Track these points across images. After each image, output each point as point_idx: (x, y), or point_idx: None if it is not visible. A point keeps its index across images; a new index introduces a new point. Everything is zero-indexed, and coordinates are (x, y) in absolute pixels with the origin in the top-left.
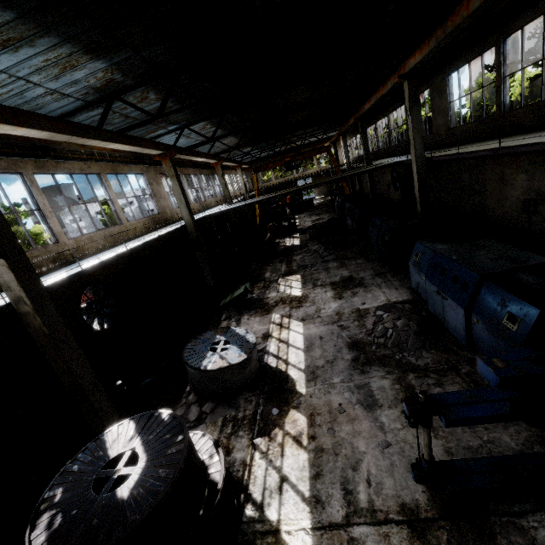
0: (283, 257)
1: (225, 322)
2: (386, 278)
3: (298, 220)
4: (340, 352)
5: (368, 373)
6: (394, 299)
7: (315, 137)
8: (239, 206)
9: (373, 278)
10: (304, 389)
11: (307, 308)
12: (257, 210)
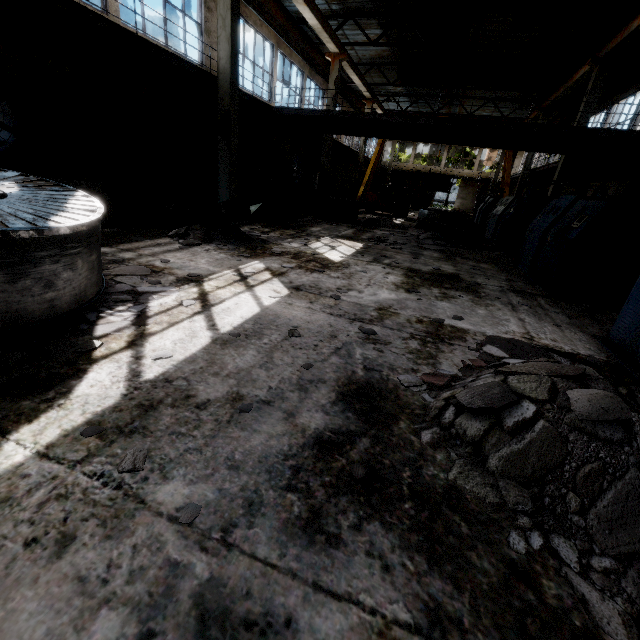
0: (359, 225)
1: (168, 239)
2: (534, 300)
3: (414, 213)
4: (303, 389)
5: (329, 548)
6: (548, 340)
7: (498, 110)
8: (330, 111)
9: (503, 291)
10: (22, 453)
11: (327, 278)
12: (366, 176)
